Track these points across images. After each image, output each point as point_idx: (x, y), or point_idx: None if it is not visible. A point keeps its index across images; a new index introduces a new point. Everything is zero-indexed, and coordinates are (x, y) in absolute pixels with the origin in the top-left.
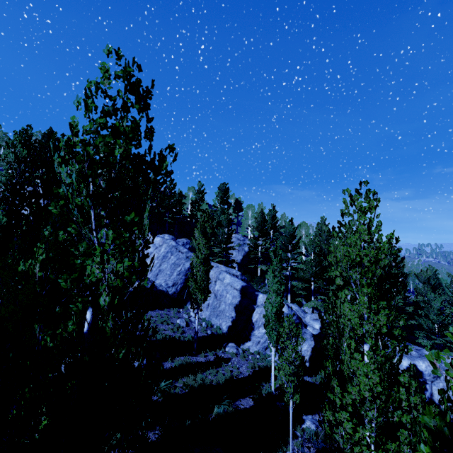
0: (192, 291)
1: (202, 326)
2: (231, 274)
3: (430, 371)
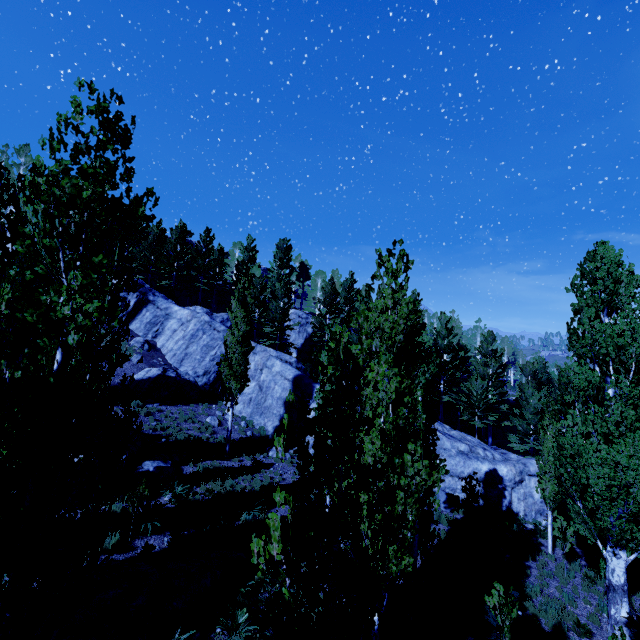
0: (225, 378)
1: (240, 426)
2: (284, 360)
3: (512, 477)
